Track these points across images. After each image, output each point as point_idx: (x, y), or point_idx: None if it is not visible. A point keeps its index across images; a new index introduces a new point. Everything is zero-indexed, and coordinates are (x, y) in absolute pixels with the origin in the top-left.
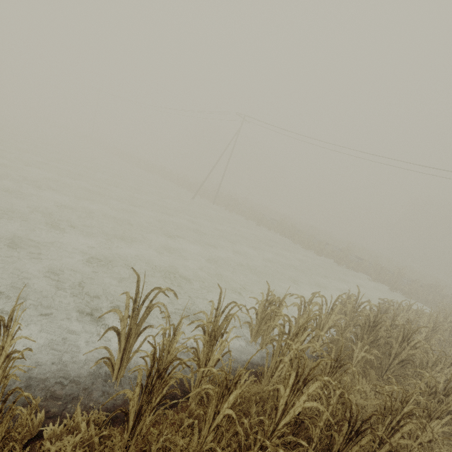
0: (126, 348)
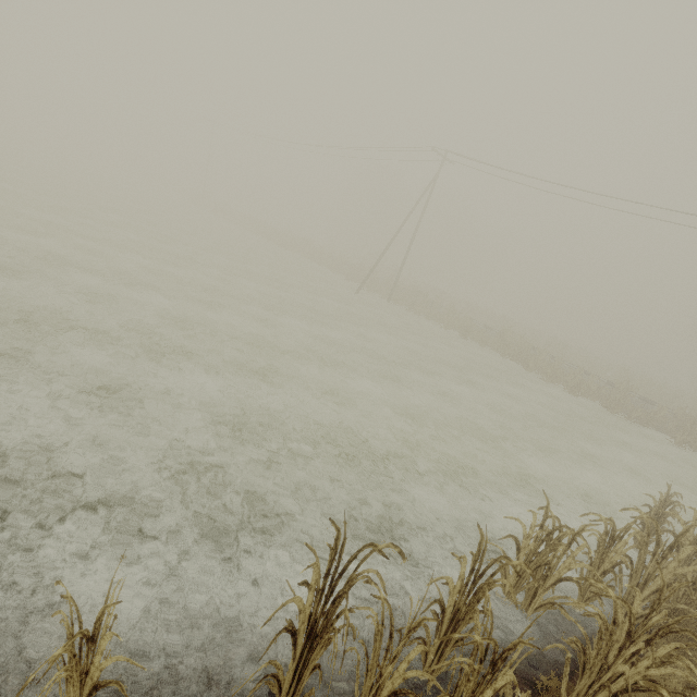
0: (305, 654)
